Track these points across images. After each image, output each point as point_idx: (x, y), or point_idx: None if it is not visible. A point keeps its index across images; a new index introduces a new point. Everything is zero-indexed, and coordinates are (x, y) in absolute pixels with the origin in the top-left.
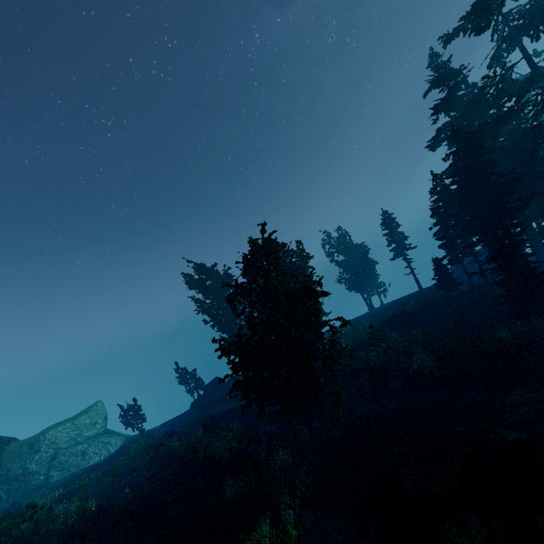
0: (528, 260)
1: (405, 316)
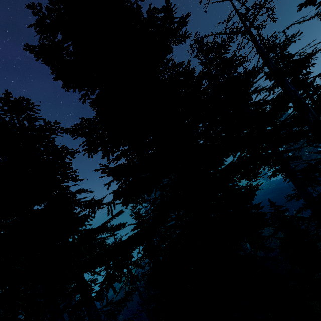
0: None
1: None
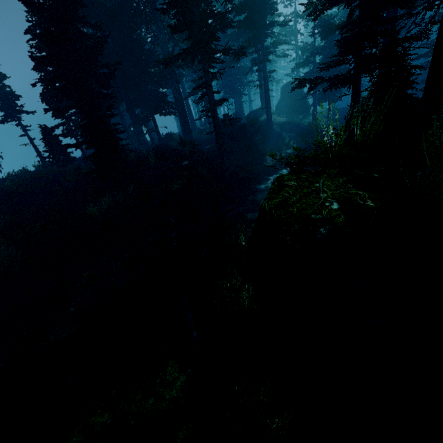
0: (114, 135)
1: (0, 196)
